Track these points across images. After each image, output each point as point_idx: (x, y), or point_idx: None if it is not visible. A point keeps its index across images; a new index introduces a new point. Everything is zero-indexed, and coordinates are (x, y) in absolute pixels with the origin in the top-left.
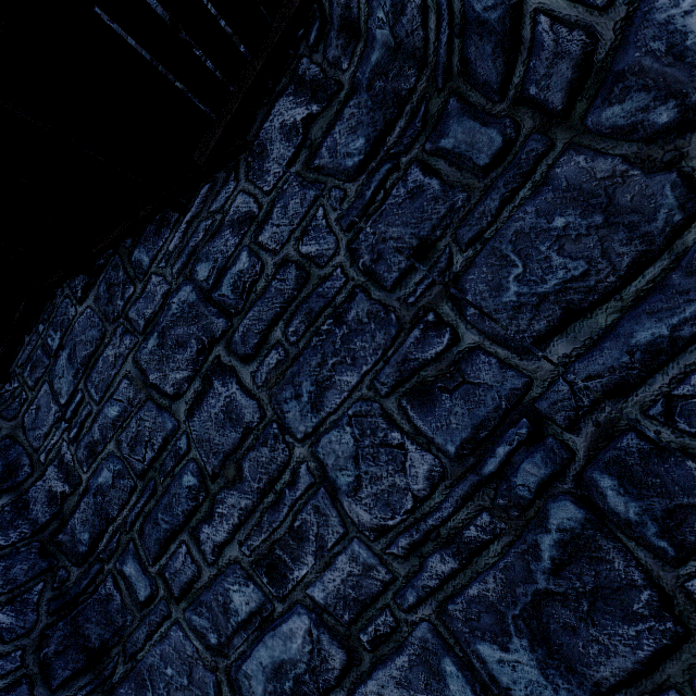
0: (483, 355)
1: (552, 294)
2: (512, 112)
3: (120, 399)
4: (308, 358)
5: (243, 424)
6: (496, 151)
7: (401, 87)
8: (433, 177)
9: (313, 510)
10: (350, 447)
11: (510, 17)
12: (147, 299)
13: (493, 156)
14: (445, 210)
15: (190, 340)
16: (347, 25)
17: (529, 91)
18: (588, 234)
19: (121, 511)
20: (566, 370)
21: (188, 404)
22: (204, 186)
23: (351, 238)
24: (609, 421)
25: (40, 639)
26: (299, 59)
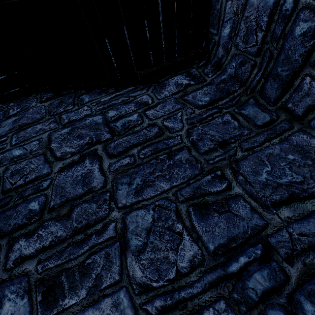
0: (243, 200)
1: (284, 185)
2: (277, 111)
3: (26, 148)
4: (145, 167)
5: (89, 186)
6: (266, 122)
7: (231, 89)
8: (235, 120)
9: (105, 255)
10: (148, 223)
11: (292, 75)
12: (76, 113)
13: (264, 123)
14: (238, 133)
15: (86, 137)
16: (217, 65)
17: (287, 105)
18: (304, 166)
19: None
20: (288, 225)
21: (64, 164)
22: (132, 87)
23: (190, 127)
24: (312, 264)
25: None
26: (192, 68)
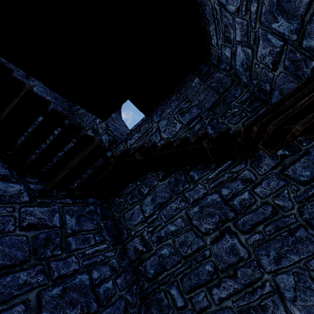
0: None
1: None
2: None
3: (176, 224)
4: (274, 243)
5: (239, 256)
6: None
7: None
8: None
9: (271, 301)
10: (292, 283)
11: None
12: (195, 192)
13: None
14: None
15: (216, 215)
16: None
17: None
18: None
19: (172, 268)
20: None
21: (212, 238)
22: (229, 161)
23: (300, 206)
24: None
25: (138, 309)
26: None
